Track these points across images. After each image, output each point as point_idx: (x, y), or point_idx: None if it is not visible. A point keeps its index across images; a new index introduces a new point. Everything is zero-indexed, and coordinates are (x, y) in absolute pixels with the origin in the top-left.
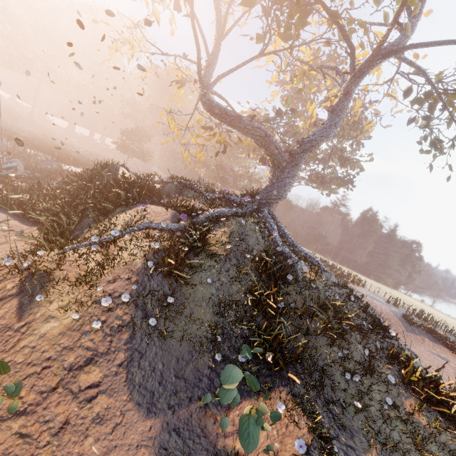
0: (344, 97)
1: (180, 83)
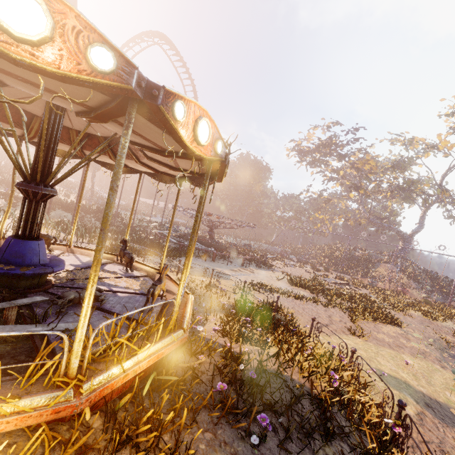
0: (424, 215)
1: (328, 201)
